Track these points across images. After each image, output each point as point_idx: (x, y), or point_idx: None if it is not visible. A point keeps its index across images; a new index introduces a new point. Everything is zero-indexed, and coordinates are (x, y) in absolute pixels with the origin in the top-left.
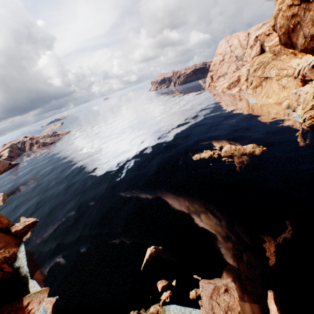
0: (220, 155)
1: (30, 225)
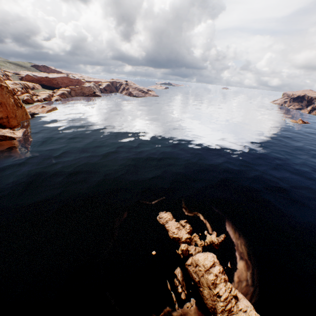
0: (186, 256)
1: (7, 137)
